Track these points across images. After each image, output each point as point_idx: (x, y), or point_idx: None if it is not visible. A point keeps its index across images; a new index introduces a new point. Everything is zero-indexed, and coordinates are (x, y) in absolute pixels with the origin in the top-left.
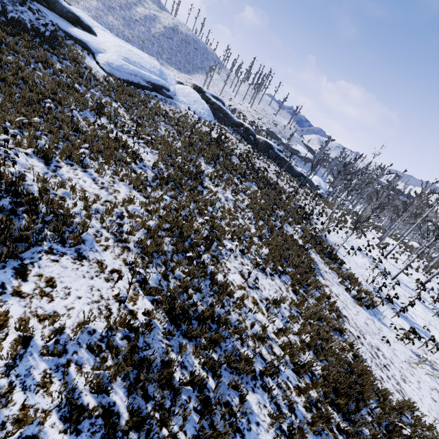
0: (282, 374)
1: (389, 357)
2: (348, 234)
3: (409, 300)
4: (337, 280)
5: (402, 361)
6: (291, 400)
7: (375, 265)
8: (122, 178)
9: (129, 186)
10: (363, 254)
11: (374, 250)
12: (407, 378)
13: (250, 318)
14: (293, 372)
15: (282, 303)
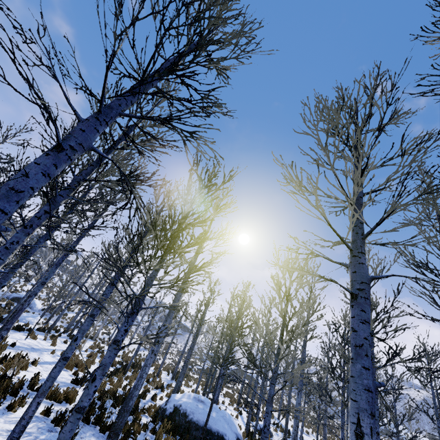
0: None
1: None
2: None
3: None
4: None
5: None
6: None
7: None
8: None
9: None
10: None
11: None
12: None
13: None
14: None
15: None
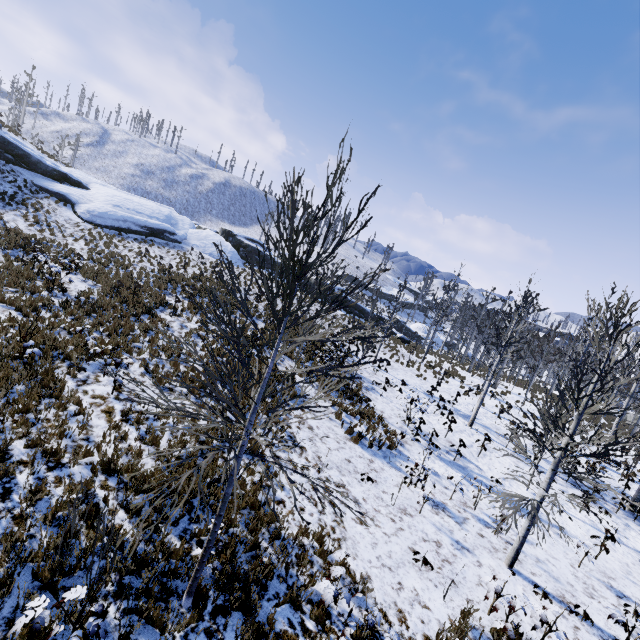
0: (63, 470)
1: (358, 497)
2: (422, 378)
3: (478, 446)
4: (333, 416)
5: (390, 505)
6: (47, 492)
7: (437, 406)
8: (3, 298)
9: (9, 307)
10: (432, 398)
11: (467, 397)
12: (374, 522)
13: (73, 421)
14: (90, 471)
15: (167, 418)
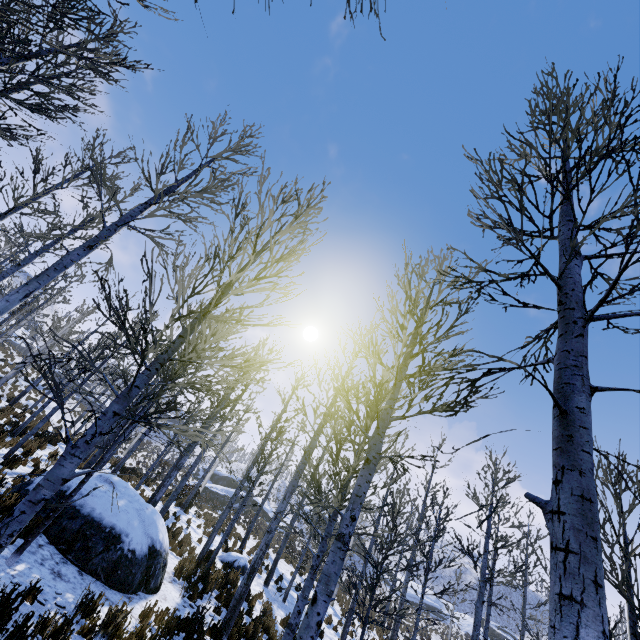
0: None
1: None
2: None
3: None
4: None
5: None
6: None
7: None
8: None
9: None
10: None
11: None
12: None
13: None
14: None
15: None
